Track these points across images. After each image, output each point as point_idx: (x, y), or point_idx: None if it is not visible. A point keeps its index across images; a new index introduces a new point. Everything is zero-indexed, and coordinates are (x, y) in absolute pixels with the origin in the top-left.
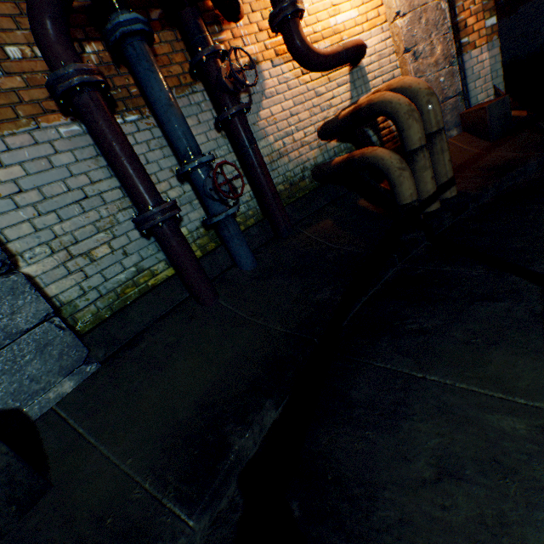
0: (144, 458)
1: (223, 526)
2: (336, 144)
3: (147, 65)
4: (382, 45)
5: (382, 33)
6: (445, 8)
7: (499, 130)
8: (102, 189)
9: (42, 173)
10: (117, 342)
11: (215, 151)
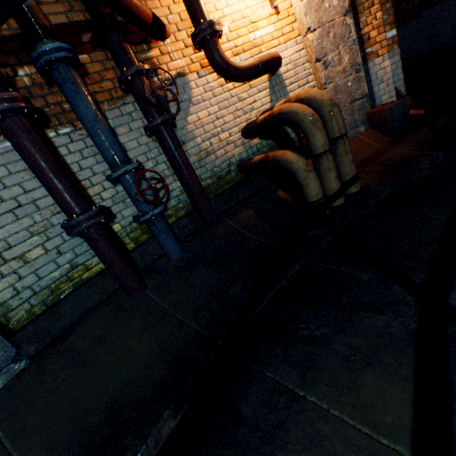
0: None
1: None
2: (258, 141)
3: (73, 87)
4: (297, 55)
5: (296, 45)
6: (350, 24)
7: (399, 128)
8: (36, 196)
9: None
10: (49, 336)
11: (146, 154)
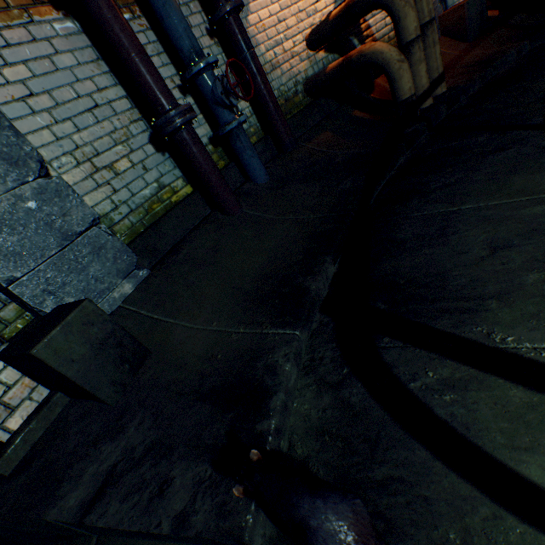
0: (228, 319)
1: (321, 335)
2: (324, 55)
3: None
4: None
5: None
6: None
7: (476, 30)
8: (110, 97)
9: (48, 76)
10: (158, 254)
11: None
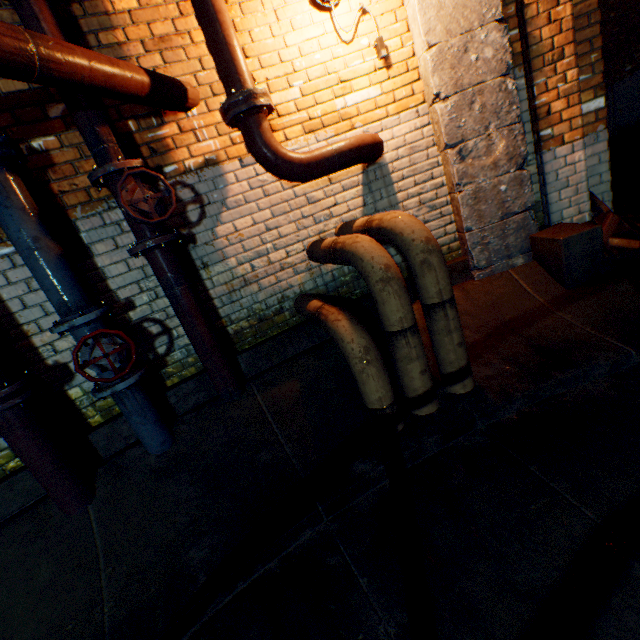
0: None
1: None
2: (336, 265)
3: None
4: (417, 134)
5: (417, 118)
6: (515, 89)
7: (582, 273)
8: None
9: None
10: None
11: (140, 283)
